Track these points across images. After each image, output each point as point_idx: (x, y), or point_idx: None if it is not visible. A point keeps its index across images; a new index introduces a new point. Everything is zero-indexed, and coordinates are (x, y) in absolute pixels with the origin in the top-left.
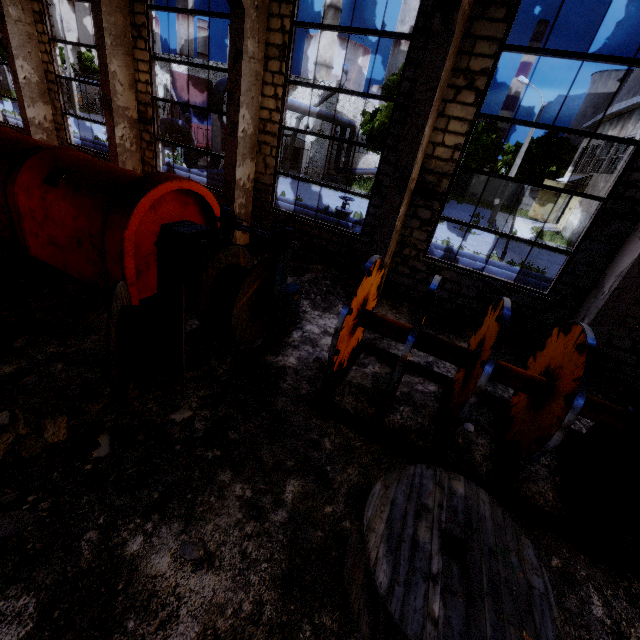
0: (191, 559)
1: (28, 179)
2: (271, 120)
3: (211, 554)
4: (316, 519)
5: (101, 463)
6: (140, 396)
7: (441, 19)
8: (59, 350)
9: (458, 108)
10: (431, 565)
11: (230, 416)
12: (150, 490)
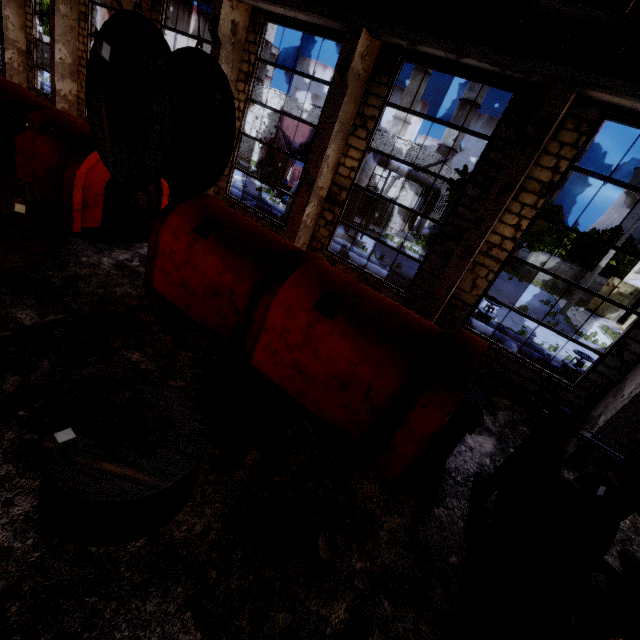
0: None
1: (292, 297)
2: (500, 246)
3: None
4: None
5: None
6: None
7: None
8: (366, 565)
9: None
10: None
11: None
12: None
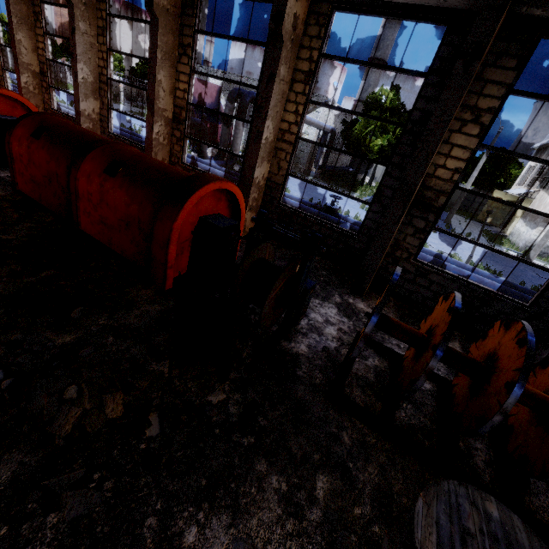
0: None
1: (90, 168)
2: (289, 131)
3: None
4: (348, 521)
5: (153, 443)
6: (180, 375)
7: (462, 65)
8: (109, 323)
9: (462, 138)
10: None
11: (258, 402)
12: (198, 476)
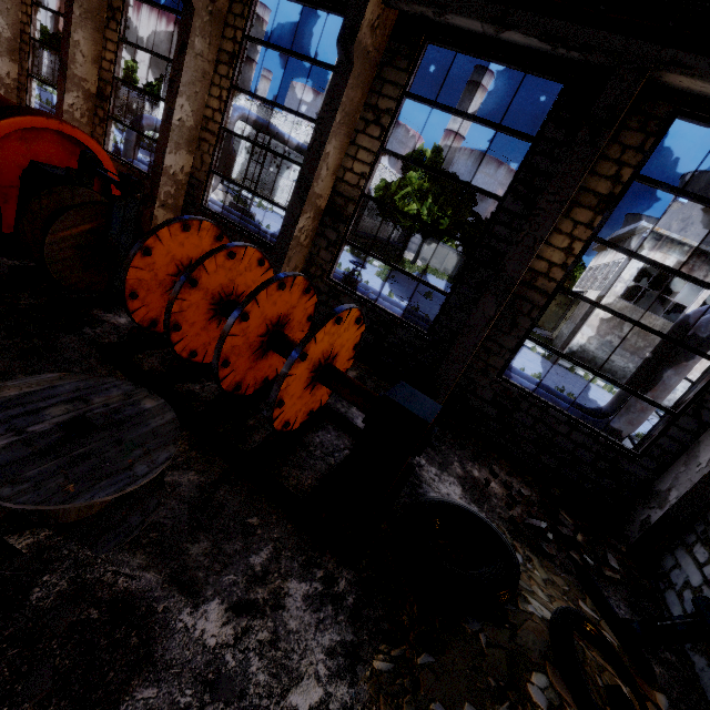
0: None
1: None
2: (213, 119)
3: None
4: None
5: None
6: None
7: (342, 50)
8: None
9: (367, 139)
10: (32, 426)
11: None
12: None
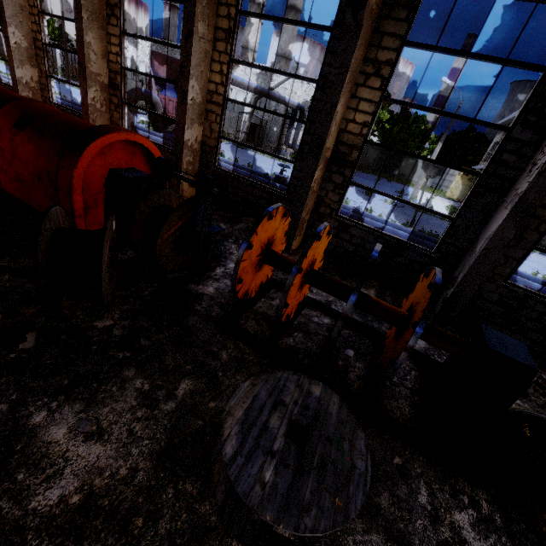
0: (83, 431)
1: (1, 123)
2: (217, 92)
3: (102, 430)
4: (200, 411)
5: (24, 354)
6: (71, 305)
7: (352, 15)
8: (9, 264)
9: (367, 91)
10: (274, 444)
11: (145, 327)
12: (62, 377)
